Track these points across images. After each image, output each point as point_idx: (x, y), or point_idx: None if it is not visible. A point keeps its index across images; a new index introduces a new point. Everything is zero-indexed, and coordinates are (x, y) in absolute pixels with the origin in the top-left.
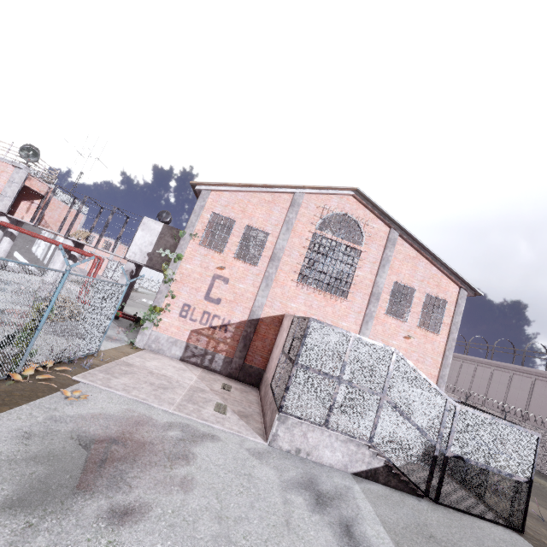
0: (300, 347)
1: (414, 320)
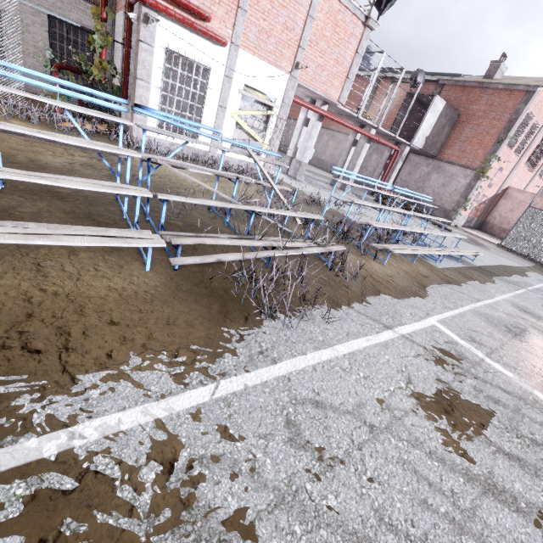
0: None
1: (542, 176)
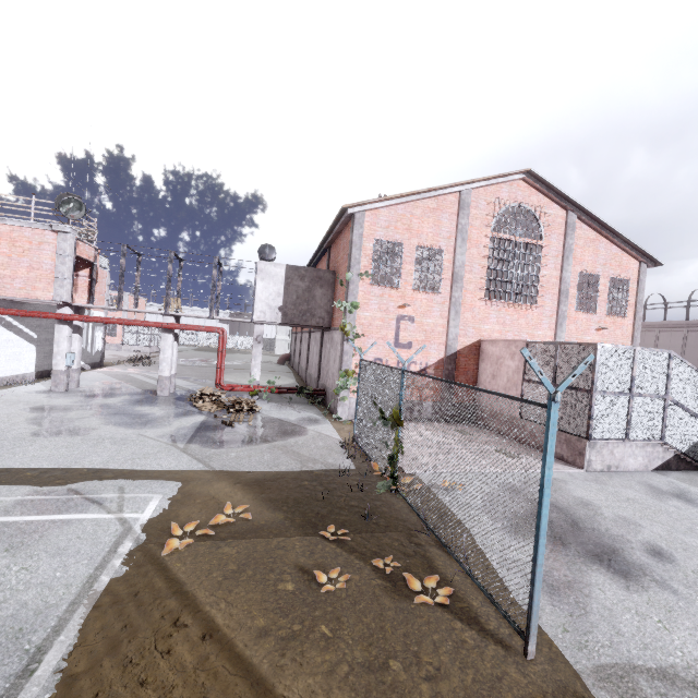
0: (595, 375)
1: (602, 310)
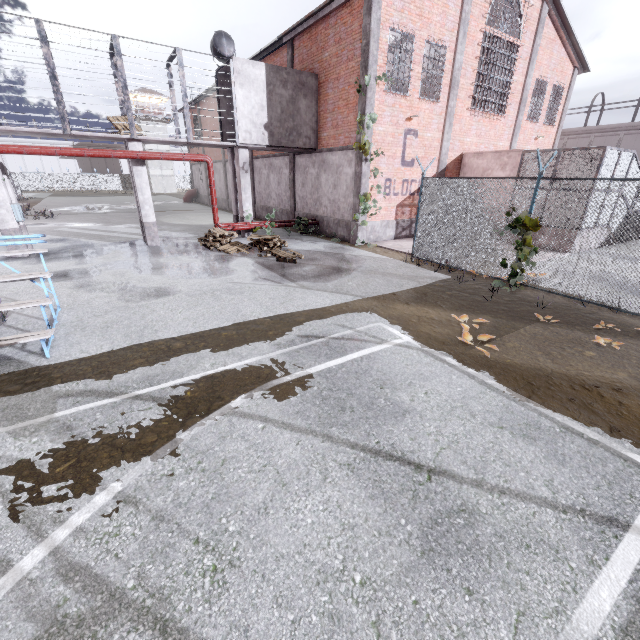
0: (598, 176)
1: (542, 119)
